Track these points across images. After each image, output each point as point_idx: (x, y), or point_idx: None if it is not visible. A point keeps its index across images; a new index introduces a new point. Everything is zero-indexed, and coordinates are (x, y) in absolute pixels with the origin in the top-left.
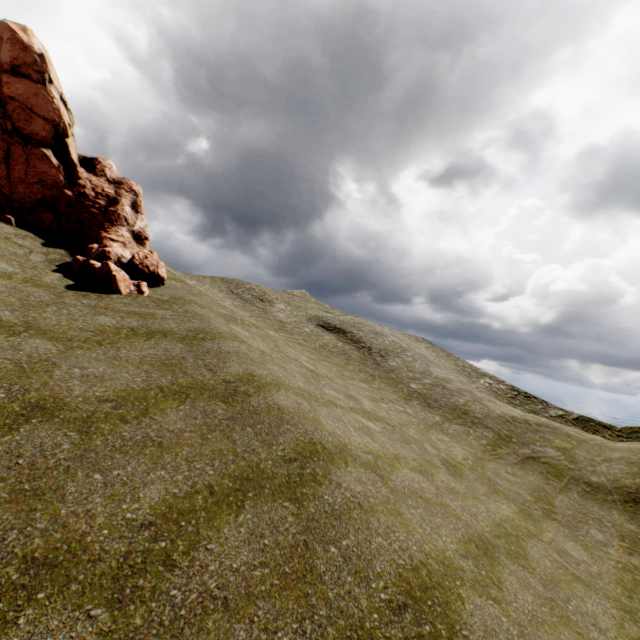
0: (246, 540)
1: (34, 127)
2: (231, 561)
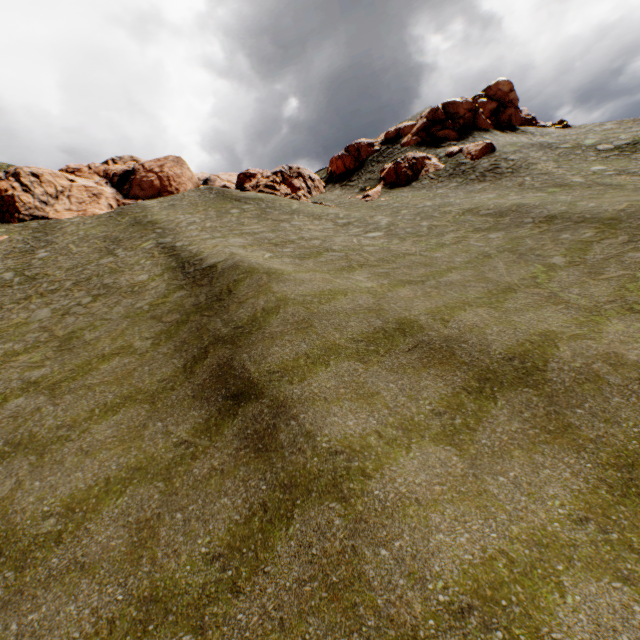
0: None
1: (516, 104)
2: None
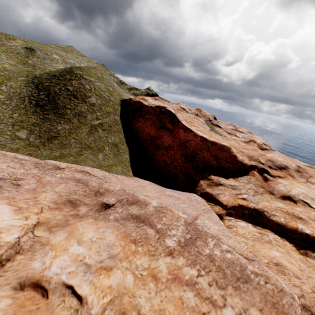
0: None
1: None
2: None
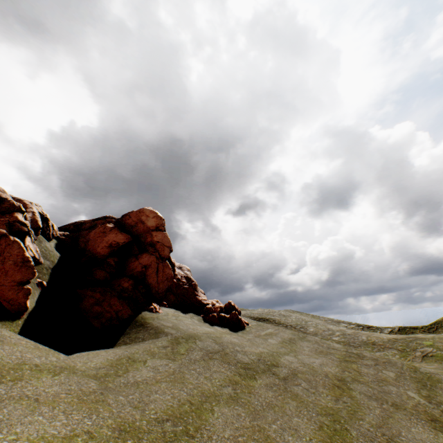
0: None
1: (165, 252)
2: None
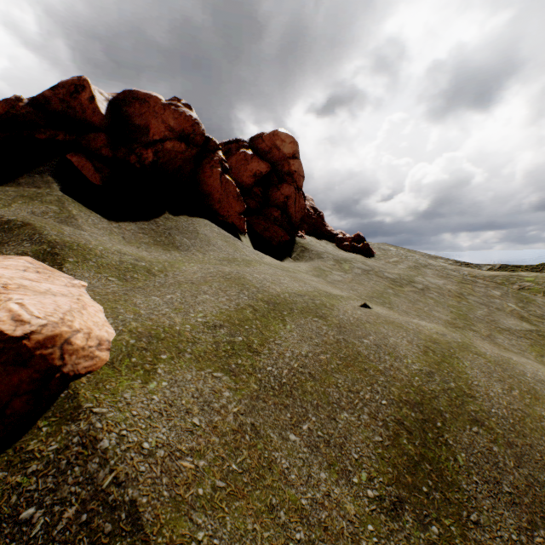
0: (540, 309)
1: (300, 183)
2: (544, 313)
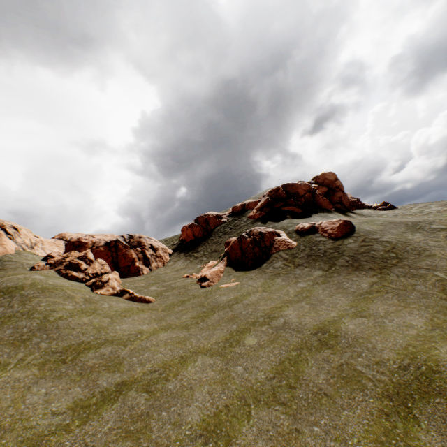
0: None
1: (343, 189)
2: None
